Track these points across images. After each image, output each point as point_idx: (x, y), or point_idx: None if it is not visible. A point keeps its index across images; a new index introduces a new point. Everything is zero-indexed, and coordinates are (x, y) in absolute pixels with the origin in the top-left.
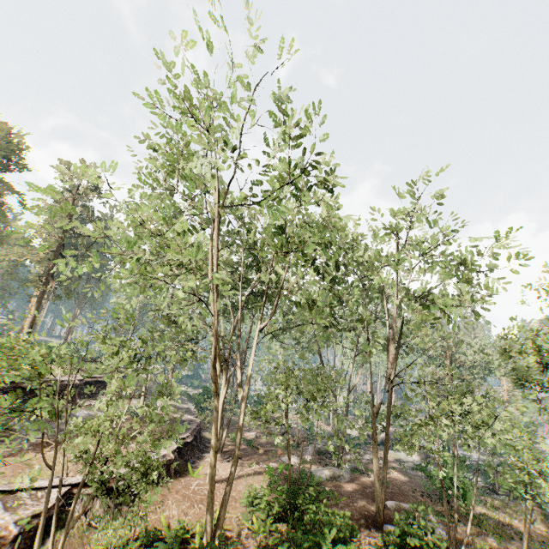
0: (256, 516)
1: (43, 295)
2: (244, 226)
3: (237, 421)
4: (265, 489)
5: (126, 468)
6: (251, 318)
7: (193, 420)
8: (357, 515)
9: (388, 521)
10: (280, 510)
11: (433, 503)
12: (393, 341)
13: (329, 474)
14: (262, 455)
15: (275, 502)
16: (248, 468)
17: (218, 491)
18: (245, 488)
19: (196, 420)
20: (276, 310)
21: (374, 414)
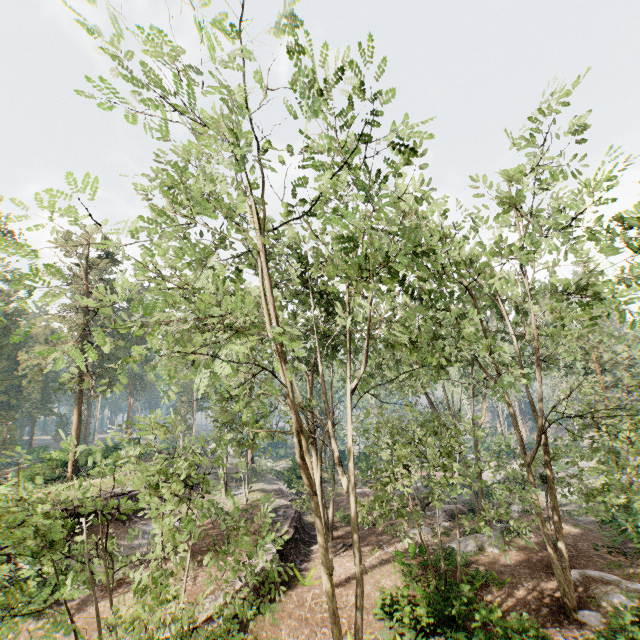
0: (399, 632)
1: (82, 395)
2: (294, 254)
3: (340, 492)
4: (402, 590)
5: (218, 601)
6: (329, 367)
7: (288, 506)
8: (534, 603)
9: (579, 603)
10: (430, 620)
11: (630, 562)
12: (536, 363)
13: (476, 545)
14: (383, 533)
15: (422, 610)
16: (370, 558)
17: (341, 600)
18: (374, 588)
19: (292, 505)
20: (358, 352)
21: (527, 465)
